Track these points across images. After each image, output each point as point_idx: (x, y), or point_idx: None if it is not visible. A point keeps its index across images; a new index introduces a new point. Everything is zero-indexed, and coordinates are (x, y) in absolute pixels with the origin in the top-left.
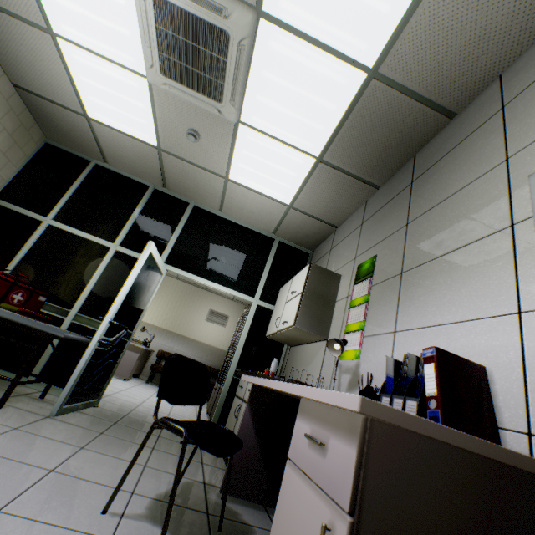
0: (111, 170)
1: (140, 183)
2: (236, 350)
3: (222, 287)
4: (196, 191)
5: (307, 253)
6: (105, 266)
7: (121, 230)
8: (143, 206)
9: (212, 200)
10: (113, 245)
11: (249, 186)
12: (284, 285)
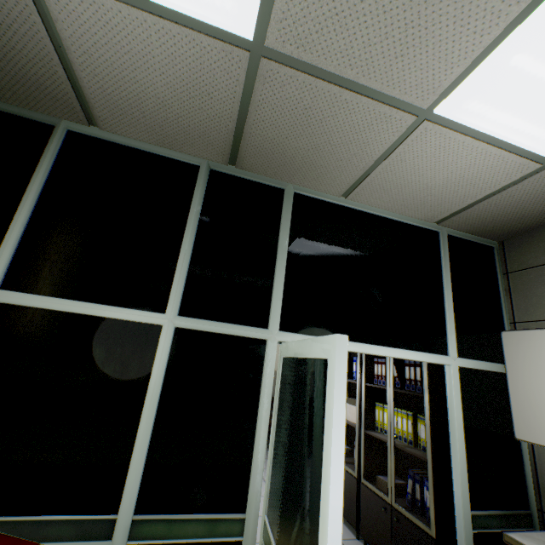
0: (107, 142)
1: (177, 161)
2: (455, 473)
3: (395, 350)
4: (308, 160)
5: (489, 247)
6: (163, 373)
7: (170, 276)
8: (199, 211)
9: (340, 175)
10: (164, 318)
11: (478, 127)
12: (533, 331)
